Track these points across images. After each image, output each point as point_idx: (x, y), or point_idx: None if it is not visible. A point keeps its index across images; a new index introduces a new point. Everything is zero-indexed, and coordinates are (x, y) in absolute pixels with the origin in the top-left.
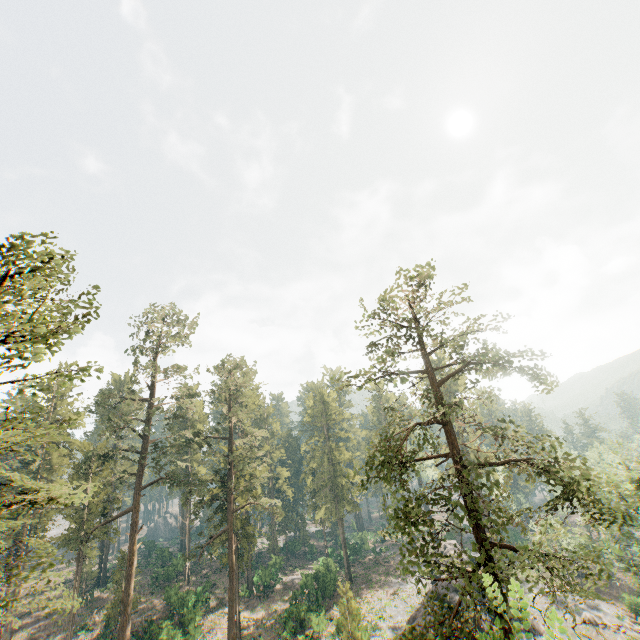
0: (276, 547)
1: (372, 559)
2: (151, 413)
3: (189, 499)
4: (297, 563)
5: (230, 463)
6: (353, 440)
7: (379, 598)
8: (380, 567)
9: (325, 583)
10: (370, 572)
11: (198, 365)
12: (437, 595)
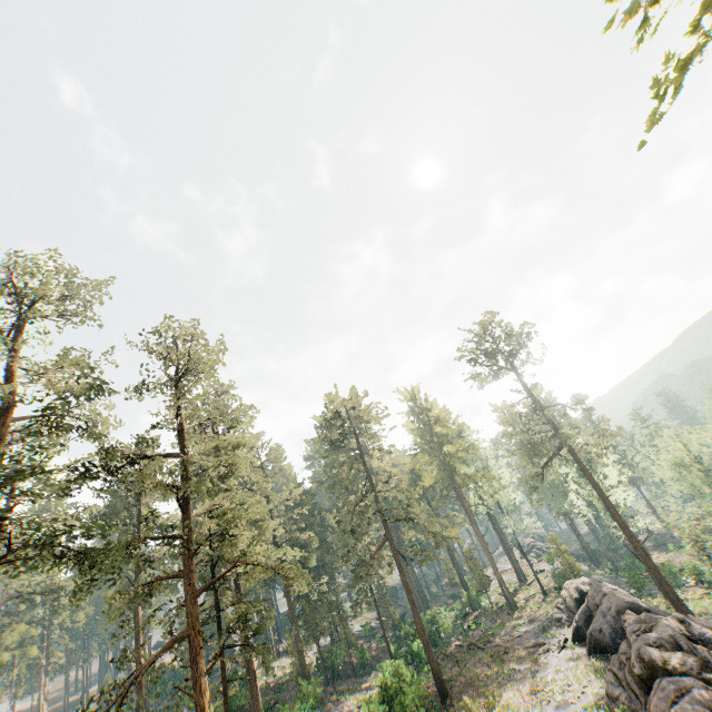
0: (304, 665)
1: (462, 645)
2: (3, 430)
3: (135, 613)
4: (343, 684)
5: (183, 498)
6: (398, 458)
7: (513, 708)
8: (481, 653)
9: (404, 706)
10: (469, 666)
11: (111, 347)
12: (650, 667)
